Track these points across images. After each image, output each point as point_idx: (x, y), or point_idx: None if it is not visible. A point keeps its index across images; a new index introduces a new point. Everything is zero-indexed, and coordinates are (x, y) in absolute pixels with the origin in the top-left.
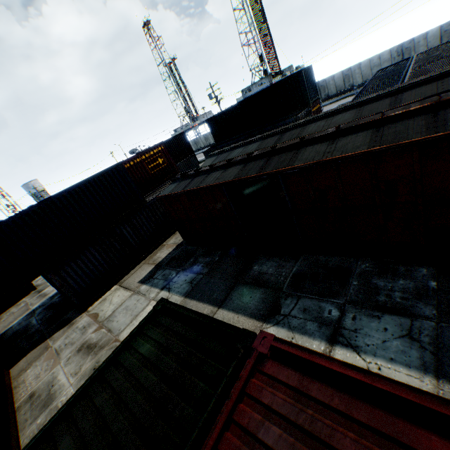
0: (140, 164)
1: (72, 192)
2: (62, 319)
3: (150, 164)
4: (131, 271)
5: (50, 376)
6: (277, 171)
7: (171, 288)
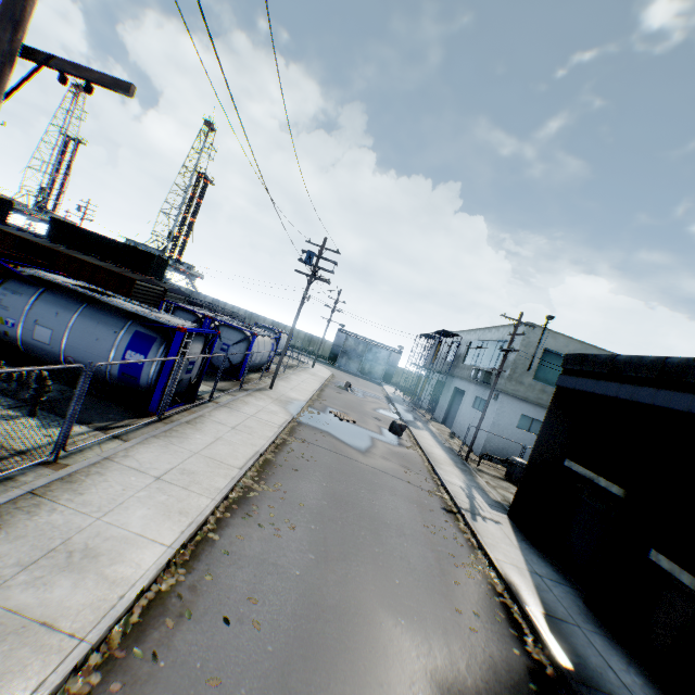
0: None
1: None
2: None
3: None
4: None
5: None
6: (59, 250)
7: None
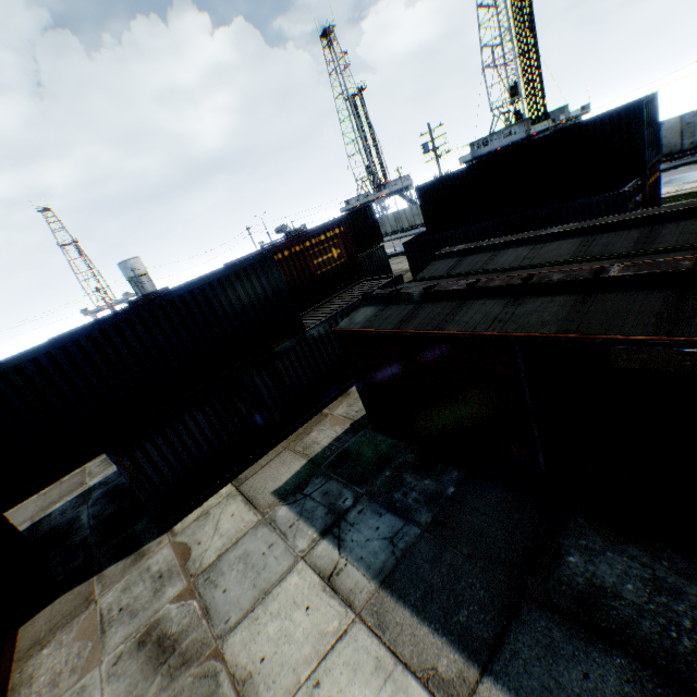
0: (301, 257)
1: (177, 300)
2: (128, 533)
3: (317, 258)
4: (261, 458)
5: (76, 696)
6: None
7: (343, 540)
